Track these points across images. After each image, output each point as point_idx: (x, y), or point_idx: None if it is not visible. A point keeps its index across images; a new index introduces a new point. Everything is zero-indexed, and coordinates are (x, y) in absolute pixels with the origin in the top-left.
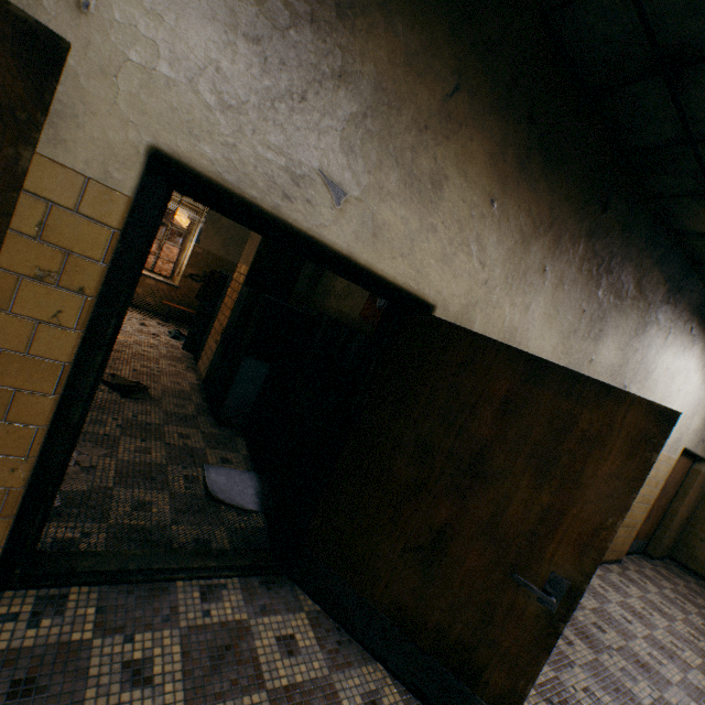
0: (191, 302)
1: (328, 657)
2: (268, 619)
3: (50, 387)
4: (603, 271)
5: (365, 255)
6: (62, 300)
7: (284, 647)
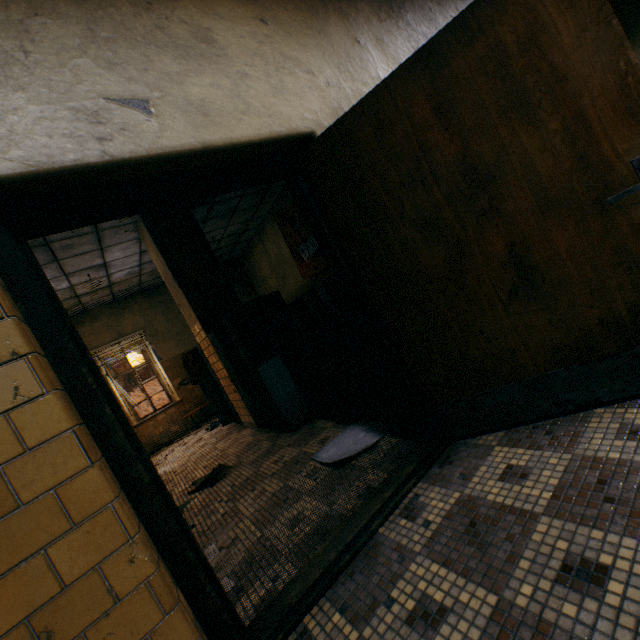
0: (199, 400)
1: (554, 448)
2: (476, 478)
3: (81, 461)
4: (398, 11)
5: (215, 136)
6: (6, 377)
7: (513, 478)
